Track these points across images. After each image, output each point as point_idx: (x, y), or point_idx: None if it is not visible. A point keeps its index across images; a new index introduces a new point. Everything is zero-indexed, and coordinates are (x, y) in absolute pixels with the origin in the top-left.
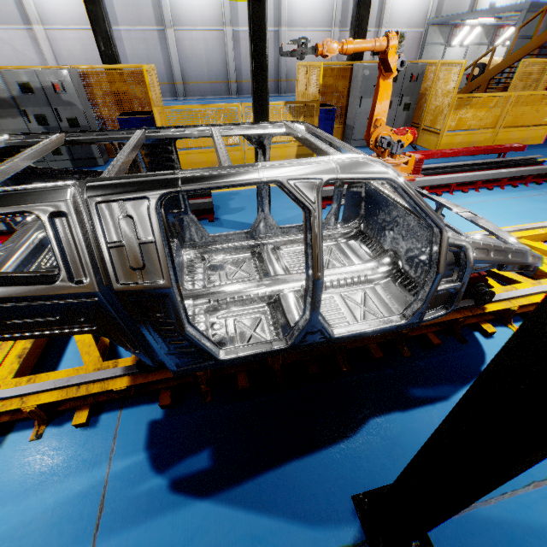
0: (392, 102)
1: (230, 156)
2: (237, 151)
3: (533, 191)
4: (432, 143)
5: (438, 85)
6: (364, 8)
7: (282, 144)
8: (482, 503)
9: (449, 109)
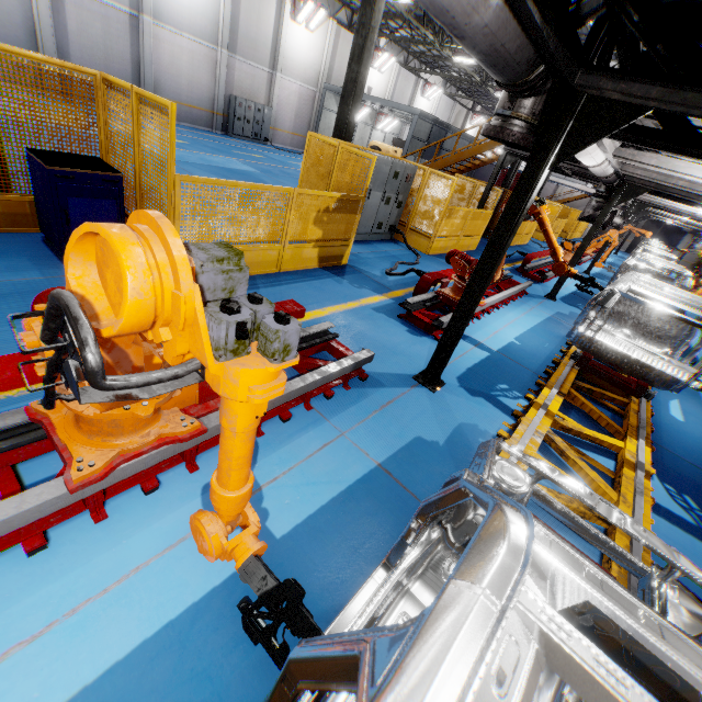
0: (391, 198)
1: (264, 257)
2: (274, 250)
3: (525, 305)
4: (422, 245)
5: (428, 191)
6: (360, 87)
7: (323, 243)
8: None
9: (441, 218)
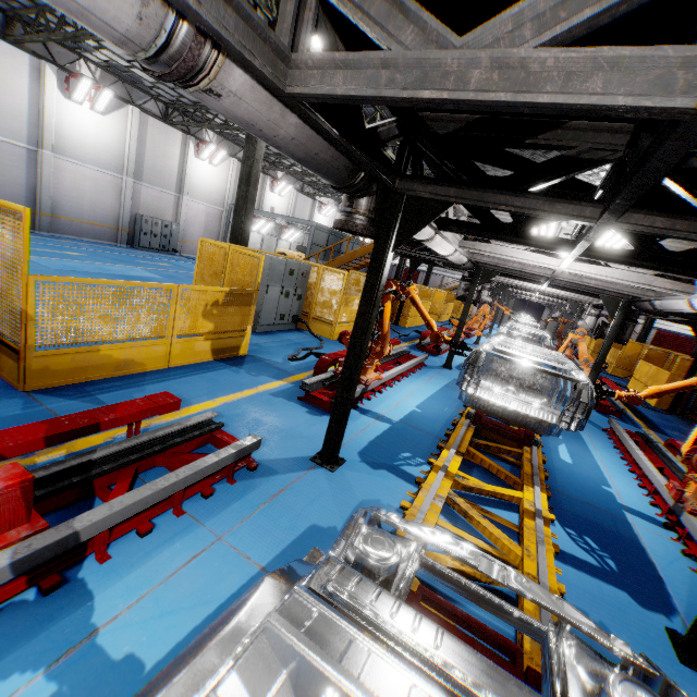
0: (290, 292)
1: (148, 353)
2: (159, 345)
3: (425, 375)
4: (325, 331)
5: (324, 284)
6: (251, 203)
7: (217, 335)
8: (675, 606)
9: (339, 306)
